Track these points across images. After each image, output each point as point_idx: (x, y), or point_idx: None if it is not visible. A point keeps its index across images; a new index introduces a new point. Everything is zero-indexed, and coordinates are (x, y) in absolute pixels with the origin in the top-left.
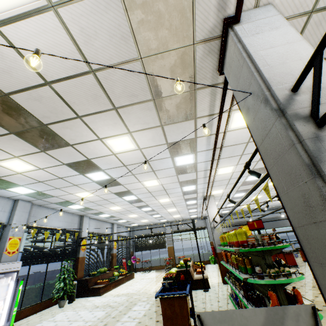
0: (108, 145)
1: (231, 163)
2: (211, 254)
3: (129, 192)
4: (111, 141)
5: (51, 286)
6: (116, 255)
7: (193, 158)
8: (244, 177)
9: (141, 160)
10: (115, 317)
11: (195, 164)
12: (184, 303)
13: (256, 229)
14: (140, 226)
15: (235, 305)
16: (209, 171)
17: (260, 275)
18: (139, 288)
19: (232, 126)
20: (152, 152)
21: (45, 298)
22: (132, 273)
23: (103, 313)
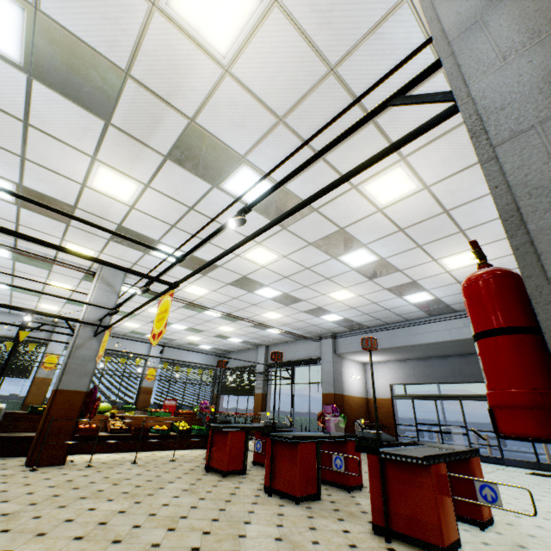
0: None
1: None
2: None
3: None
4: None
5: None
6: (152, 391)
7: None
8: None
9: None
10: None
11: None
12: None
13: None
14: (231, 352)
15: None
16: None
17: None
18: None
19: None
20: None
21: None
22: None
23: None
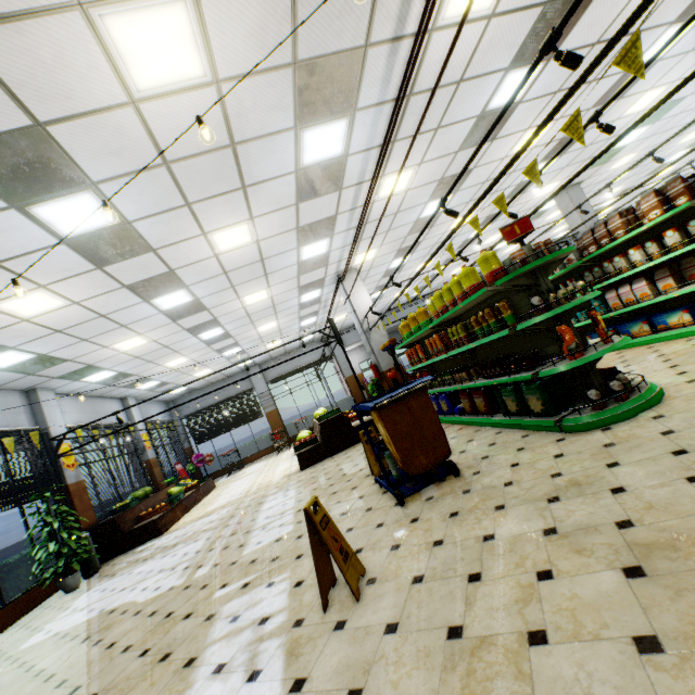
0: (112, 49)
1: (411, 159)
2: (350, 400)
3: (173, 278)
4: (123, 25)
5: (15, 567)
6: (157, 462)
7: (344, 135)
8: (421, 205)
9: (216, 137)
10: (237, 532)
11: (343, 162)
12: (426, 401)
13: (518, 240)
14: (191, 392)
15: (453, 418)
16: (366, 187)
17: (543, 308)
18: (243, 489)
19: (449, 9)
20: (249, 100)
21: (10, 596)
22: (209, 481)
23: (201, 543)
